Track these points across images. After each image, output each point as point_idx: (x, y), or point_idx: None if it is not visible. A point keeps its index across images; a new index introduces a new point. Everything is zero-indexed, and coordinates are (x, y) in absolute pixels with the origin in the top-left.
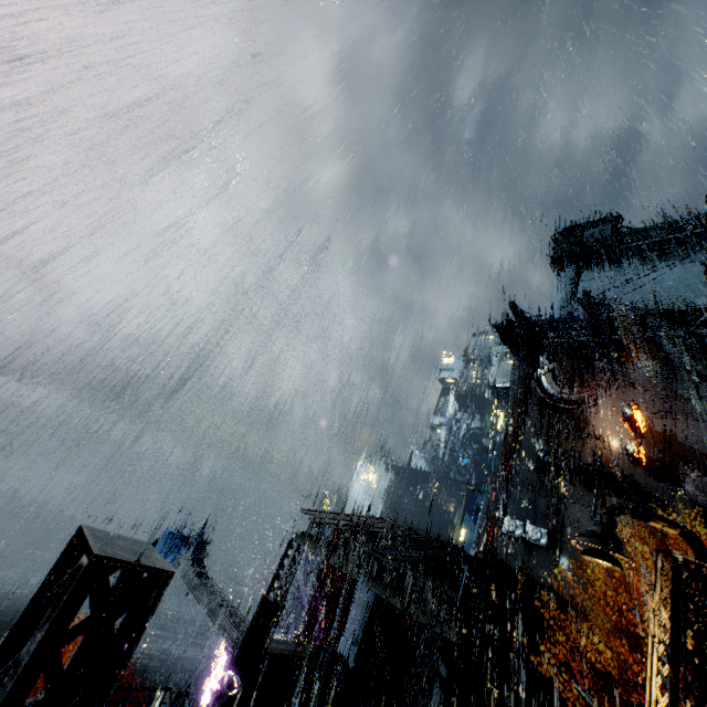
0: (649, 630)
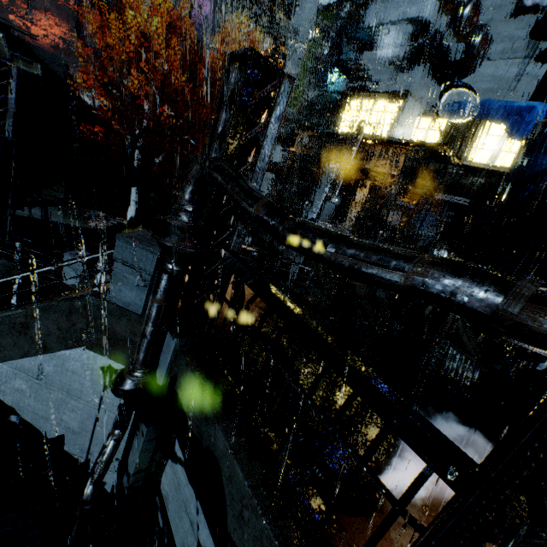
0: (62, 55)
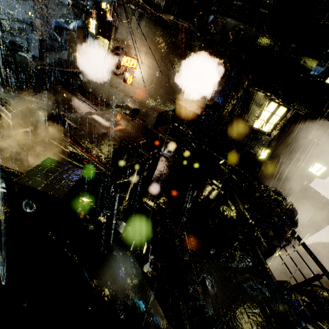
0: None
